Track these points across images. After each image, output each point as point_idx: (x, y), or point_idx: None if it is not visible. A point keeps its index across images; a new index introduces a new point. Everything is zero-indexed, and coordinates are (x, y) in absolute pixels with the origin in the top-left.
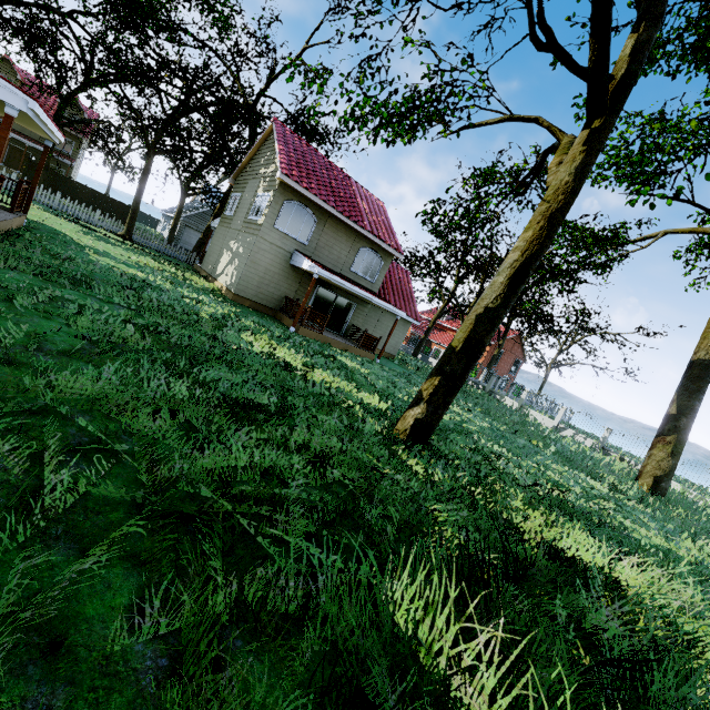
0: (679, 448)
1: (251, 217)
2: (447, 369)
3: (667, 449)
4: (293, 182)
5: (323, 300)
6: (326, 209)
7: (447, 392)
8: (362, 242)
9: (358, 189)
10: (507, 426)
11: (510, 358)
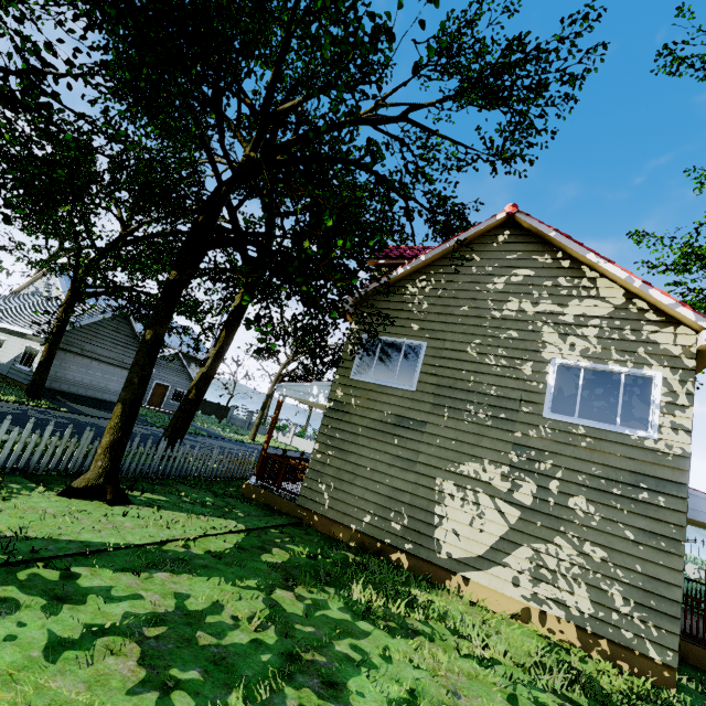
0: None
1: (573, 420)
2: None
3: None
4: None
5: None
6: None
7: None
8: None
9: None
10: None
11: None
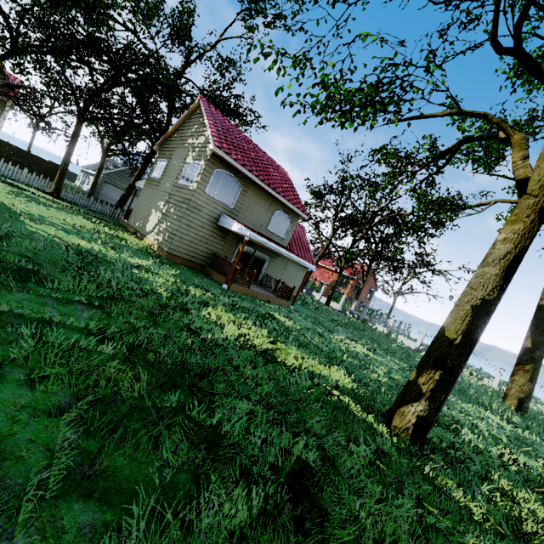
0: (535, 375)
1: (181, 182)
2: (448, 364)
3: (527, 376)
4: (224, 153)
5: (243, 254)
6: (250, 177)
7: (449, 387)
8: (276, 205)
9: (269, 159)
10: (403, 361)
11: (367, 288)
